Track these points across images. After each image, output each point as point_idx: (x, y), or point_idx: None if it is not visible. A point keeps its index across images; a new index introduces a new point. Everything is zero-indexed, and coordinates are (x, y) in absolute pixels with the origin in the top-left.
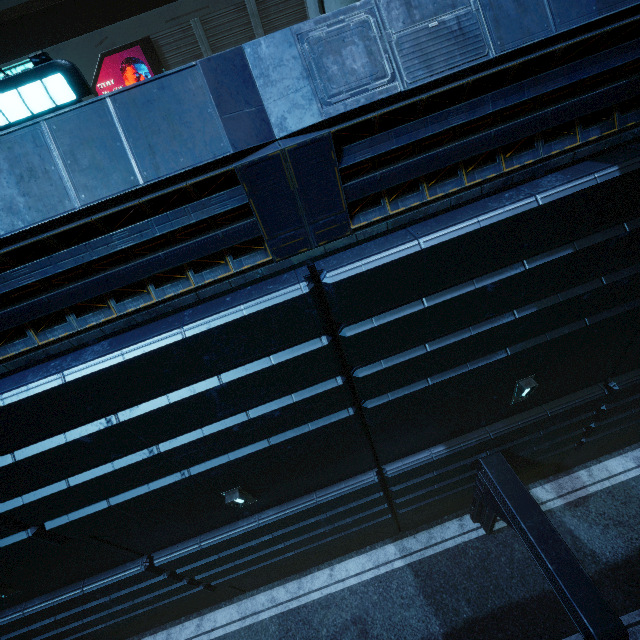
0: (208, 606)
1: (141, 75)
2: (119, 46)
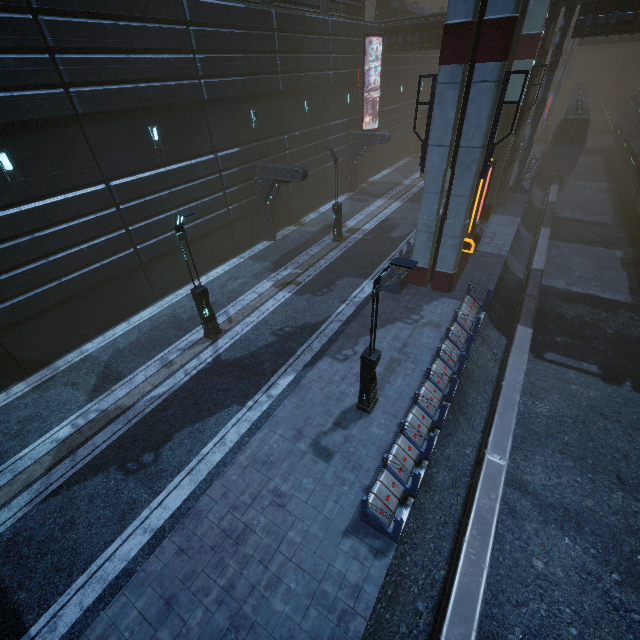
0: (130, 313)
1: None
2: None
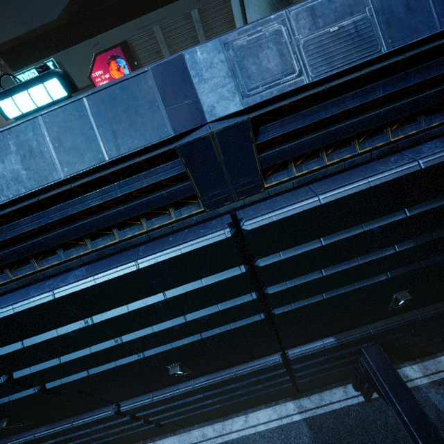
0: (158, 435)
1: (120, 66)
2: (106, 48)
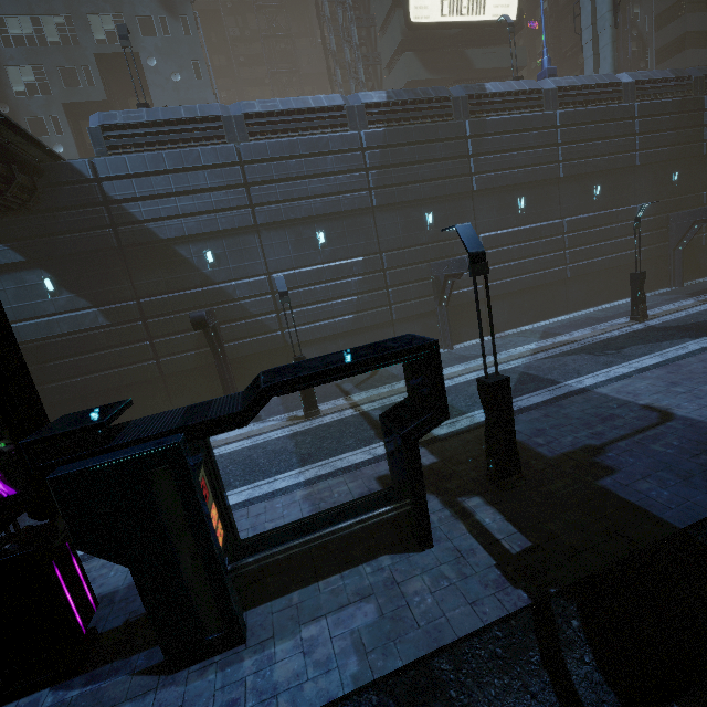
0: (549, 316)
1: None
2: None
